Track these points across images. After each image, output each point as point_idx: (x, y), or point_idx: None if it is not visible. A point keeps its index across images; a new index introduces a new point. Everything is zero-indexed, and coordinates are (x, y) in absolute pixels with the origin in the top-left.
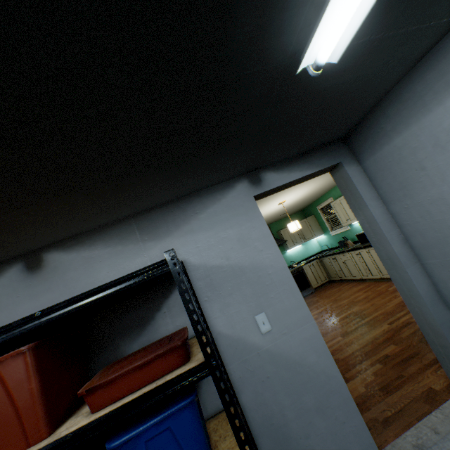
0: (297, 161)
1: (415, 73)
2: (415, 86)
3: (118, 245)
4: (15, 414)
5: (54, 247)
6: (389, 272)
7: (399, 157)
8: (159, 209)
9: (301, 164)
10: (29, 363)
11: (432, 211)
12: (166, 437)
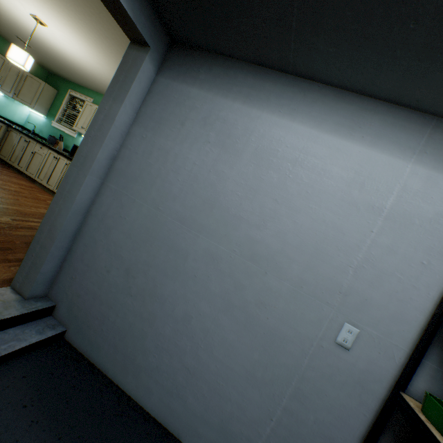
0: None
1: (249, 69)
2: (241, 75)
3: None
4: None
5: None
6: (72, 167)
7: (183, 102)
8: None
9: None
10: None
11: (154, 154)
12: None
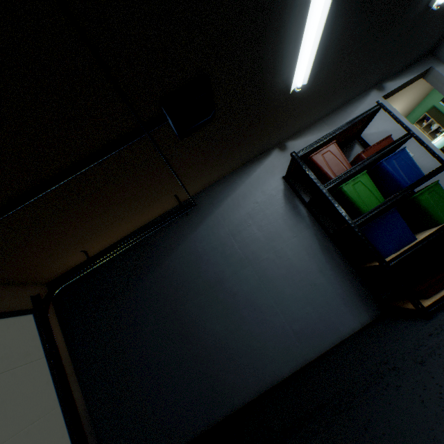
0: (403, 73)
1: None
2: None
3: (318, 134)
4: (339, 162)
5: (288, 140)
6: None
7: None
8: (332, 114)
9: (405, 74)
10: (337, 147)
11: None
12: (399, 159)
